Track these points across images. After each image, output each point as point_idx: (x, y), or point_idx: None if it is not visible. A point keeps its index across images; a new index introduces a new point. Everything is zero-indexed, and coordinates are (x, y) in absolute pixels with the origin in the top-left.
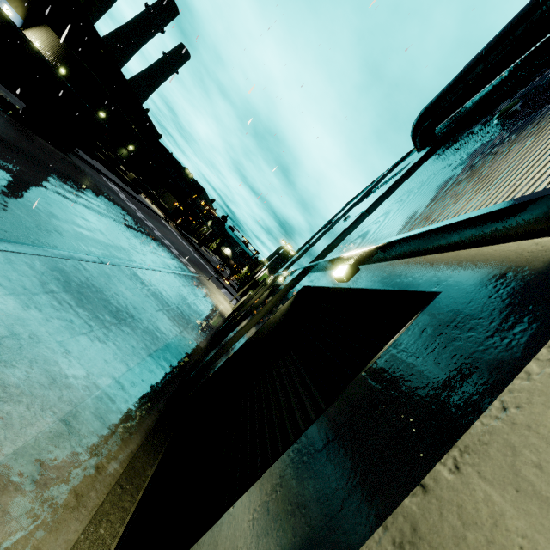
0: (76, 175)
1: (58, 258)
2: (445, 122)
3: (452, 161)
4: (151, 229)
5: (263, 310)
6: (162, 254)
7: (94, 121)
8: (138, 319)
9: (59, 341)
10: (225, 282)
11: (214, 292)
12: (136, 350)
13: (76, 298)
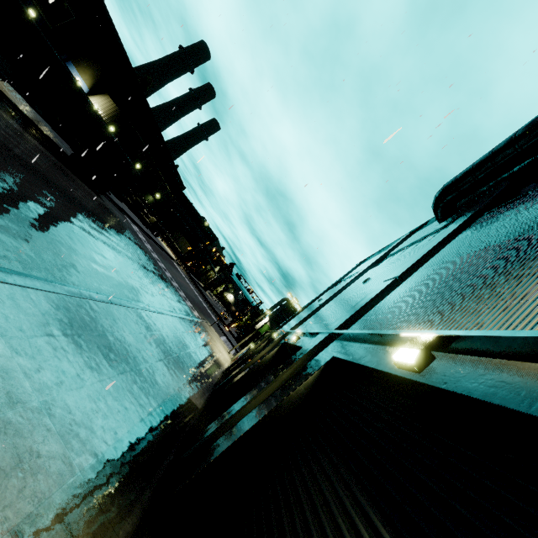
0: (104, 214)
1: (67, 295)
2: (466, 197)
3: (516, 236)
4: (163, 270)
5: (280, 378)
6: (170, 296)
7: (130, 170)
8: (137, 370)
9: (42, 401)
10: (225, 329)
11: (215, 340)
12: (128, 412)
13: (74, 343)
